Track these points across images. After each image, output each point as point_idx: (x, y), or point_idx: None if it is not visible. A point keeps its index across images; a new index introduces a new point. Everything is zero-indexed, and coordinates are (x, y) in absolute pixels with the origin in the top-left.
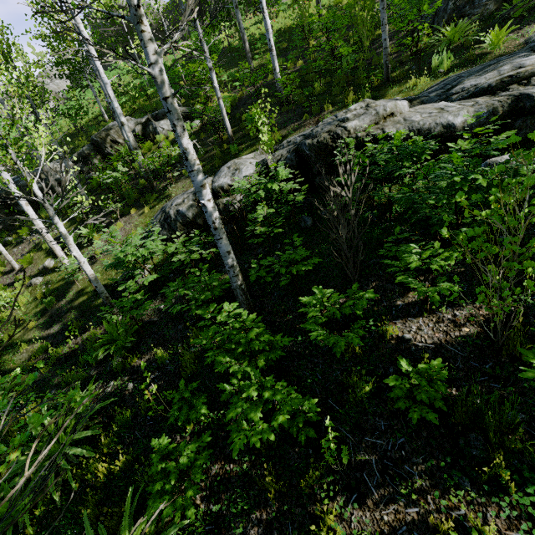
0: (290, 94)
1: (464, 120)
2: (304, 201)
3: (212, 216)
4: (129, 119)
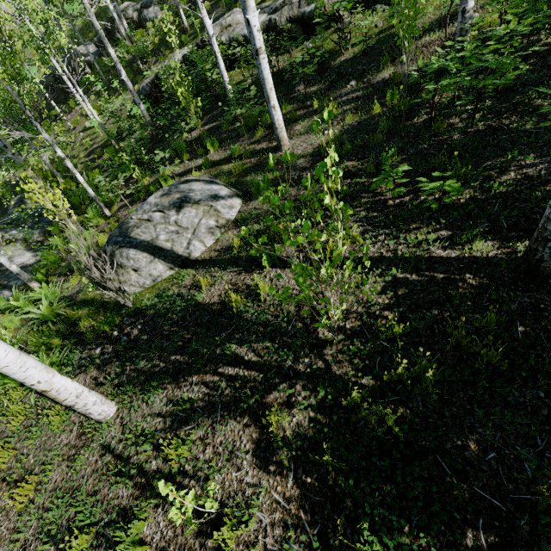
0: None
1: None
2: (197, 81)
3: (128, 85)
4: (130, 4)
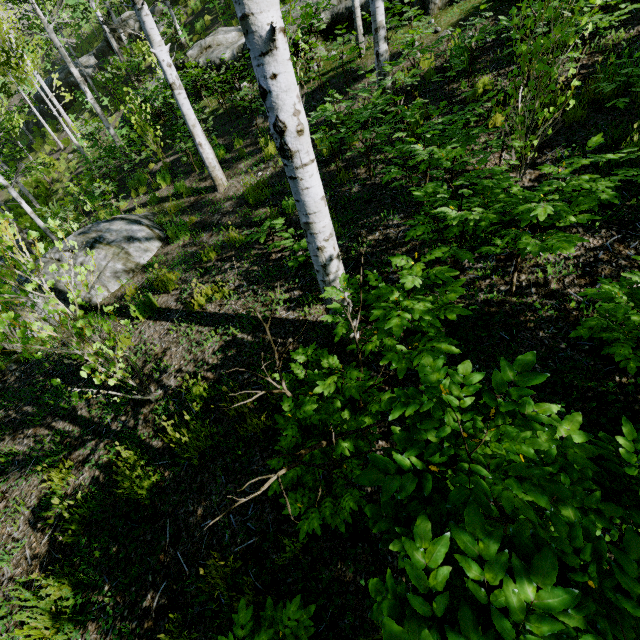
0: (226, 3)
1: (228, 57)
2: None
3: (95, 108)
4: (132, 14)
